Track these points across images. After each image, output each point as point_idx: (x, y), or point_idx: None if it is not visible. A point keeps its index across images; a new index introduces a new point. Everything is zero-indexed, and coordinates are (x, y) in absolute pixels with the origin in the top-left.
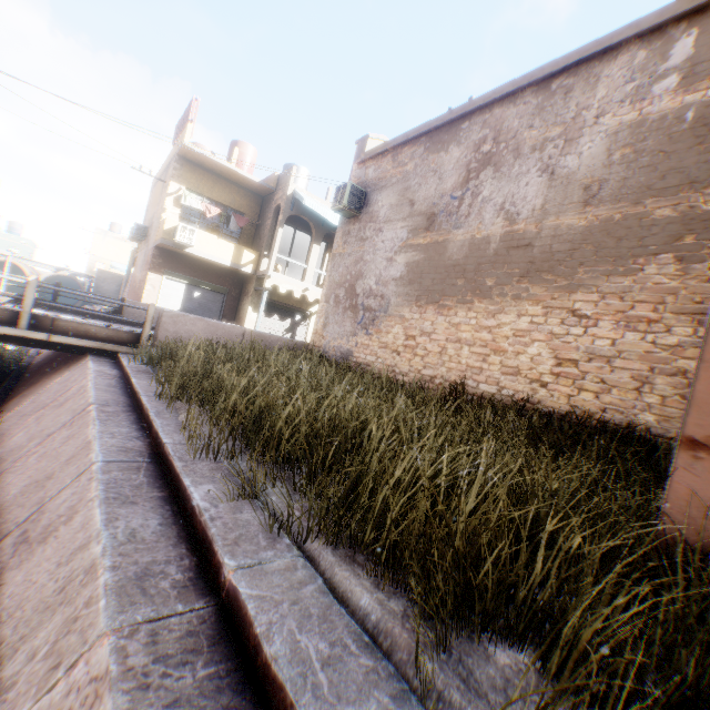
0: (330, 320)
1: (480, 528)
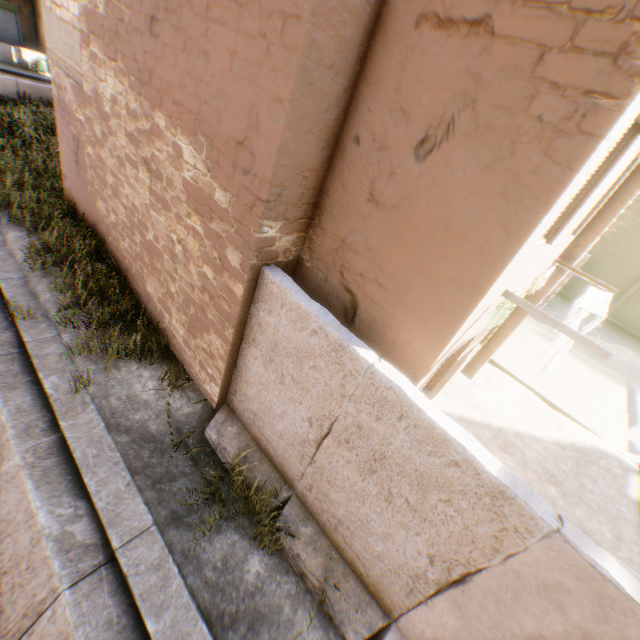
0: None
1: (15, 189)
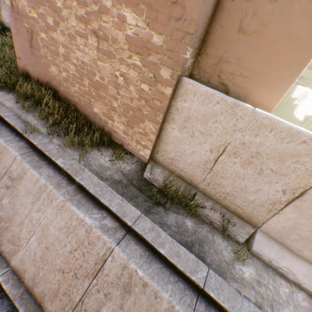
0: (1, 7)
1: None
